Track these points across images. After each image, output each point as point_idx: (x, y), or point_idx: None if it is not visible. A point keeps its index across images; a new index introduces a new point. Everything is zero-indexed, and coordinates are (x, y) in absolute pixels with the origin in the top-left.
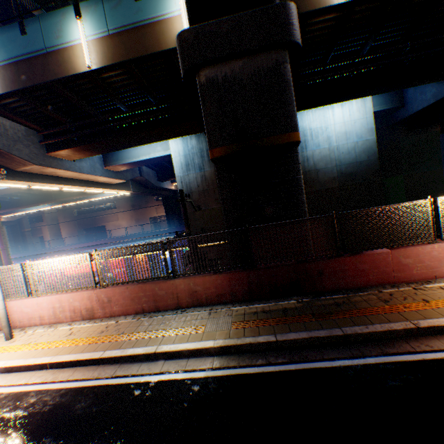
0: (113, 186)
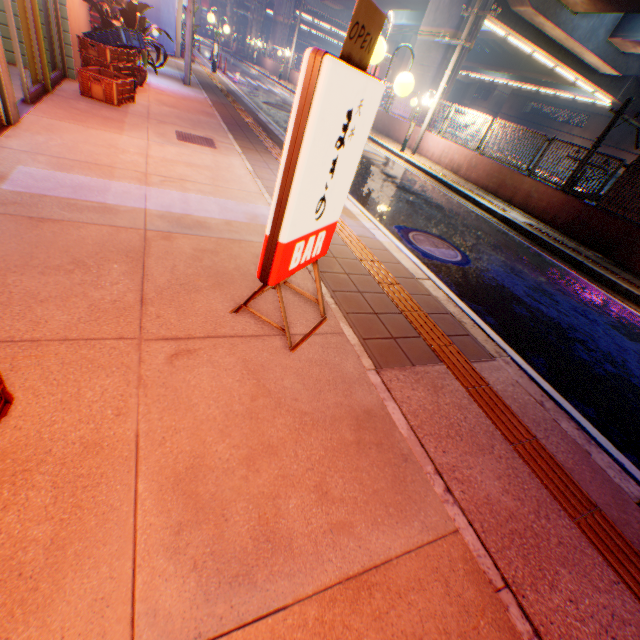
0: (593, 78)
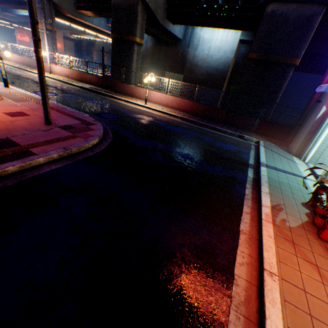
0: None
